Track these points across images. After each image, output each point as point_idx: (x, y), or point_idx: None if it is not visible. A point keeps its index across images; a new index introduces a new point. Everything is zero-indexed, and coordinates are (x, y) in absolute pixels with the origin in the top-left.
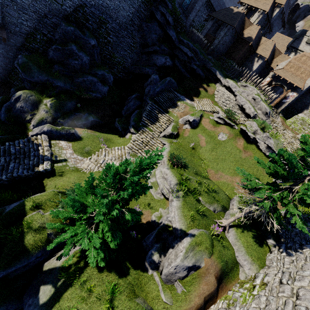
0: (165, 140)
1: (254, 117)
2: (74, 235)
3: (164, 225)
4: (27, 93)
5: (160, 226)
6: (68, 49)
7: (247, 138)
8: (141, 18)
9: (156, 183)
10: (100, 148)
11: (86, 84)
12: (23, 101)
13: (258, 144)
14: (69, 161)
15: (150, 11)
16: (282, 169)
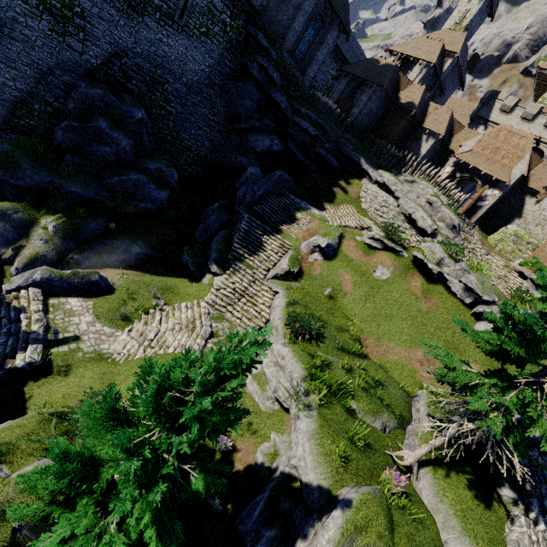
0: (278, 285)
1: (433, 235)
2: (71, 535)
3: (283, 479)
4: (8, 207)
5: (274, 482)
6: (91, 126)
7: (427, 274)
8: (226, 75)
9: (263, 375)
10: (151, 308)
11: (127, 187)
12: None
13: (448, 284)
14: (85, 340)
15: (240, 64)
16: (517, 344)
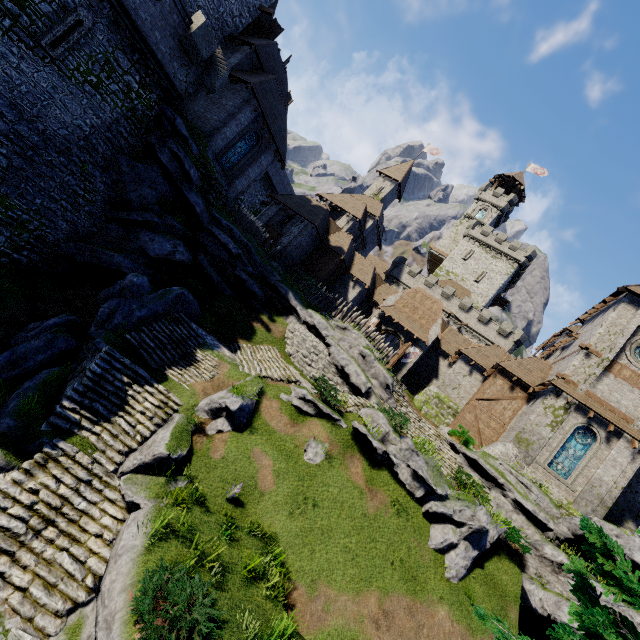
0: (141, 488)
1: (367, 394)
2: None
3: None
4: None
5: None
6: None
7: (370, 453)
8: (118, 146)
9: None
10: None
11: None
12: None
13: (395, 469)
14: None
15: (145, 142)
16: None
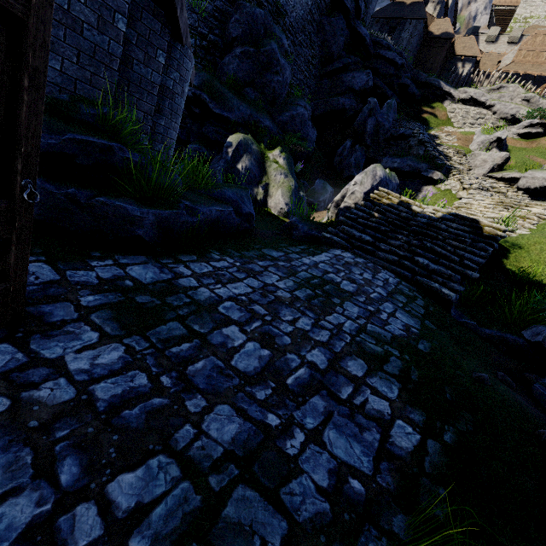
0: (508, 172)
1: None
2: None
3: None
4: (246, 137)
5: None
6: (264, 51)
7: None
8: (321, 10)
9: None
10: None
11: (295, 125)
12: (246, 156)
13: None
14: None
15: None
16: None
